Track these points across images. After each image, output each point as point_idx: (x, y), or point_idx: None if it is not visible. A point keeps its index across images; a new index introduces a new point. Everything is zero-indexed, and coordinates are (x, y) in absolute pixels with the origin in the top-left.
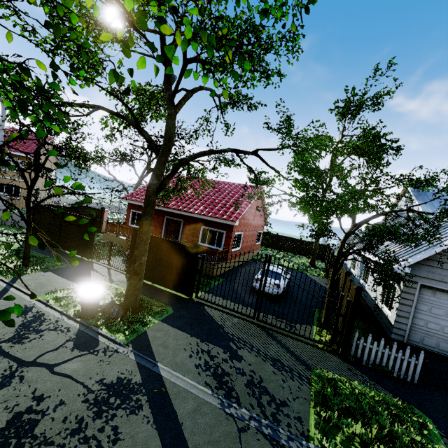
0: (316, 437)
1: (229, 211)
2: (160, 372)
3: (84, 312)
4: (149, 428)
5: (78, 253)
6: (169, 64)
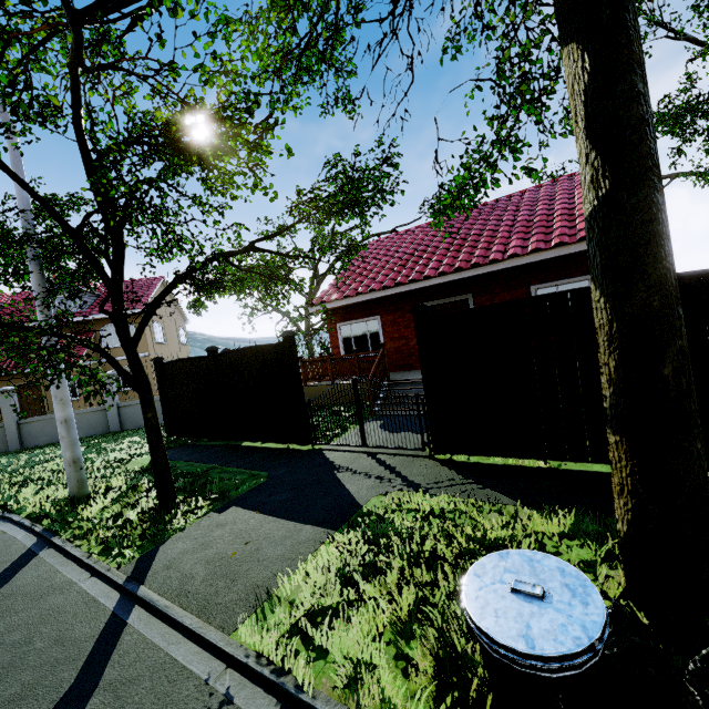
0: None
1: None
2: None
3: None
4: None
5: (275, 440)
6: None
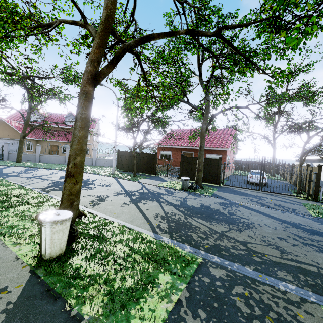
0: (315, 216)
1: (222, 143)
2: (234, 202)
3: (184, 187)
4: (247, 210)
5: (147, 173)
6: (201, 71)
